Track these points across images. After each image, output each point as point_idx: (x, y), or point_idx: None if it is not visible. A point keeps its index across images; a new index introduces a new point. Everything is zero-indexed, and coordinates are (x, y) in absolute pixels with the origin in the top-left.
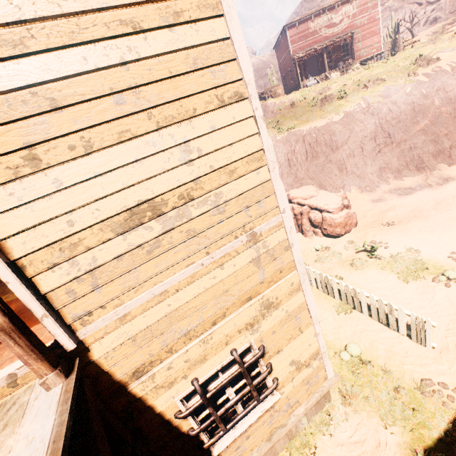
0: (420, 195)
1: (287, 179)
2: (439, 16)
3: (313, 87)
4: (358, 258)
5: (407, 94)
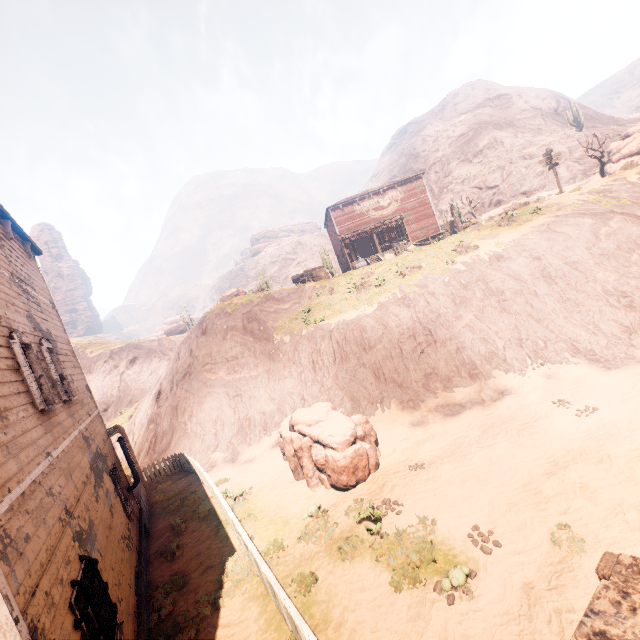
0: (468, 417)
1: (312, 389)
2: (502, 199)
3: (359, 269)
4: (355, 535)
5: (446, 284)
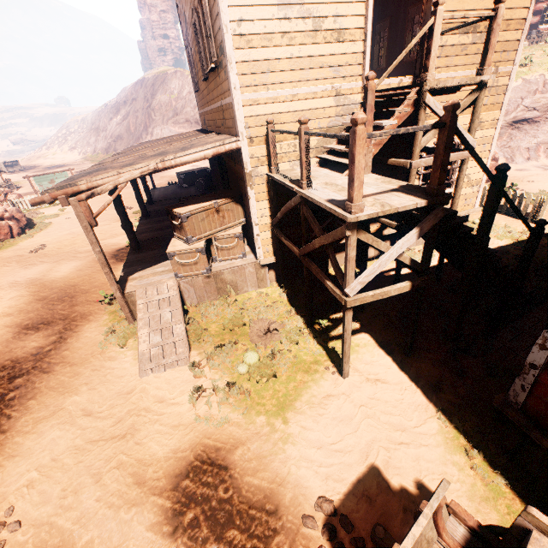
0: None
1: None
2: None
3: None
4: None
5: None
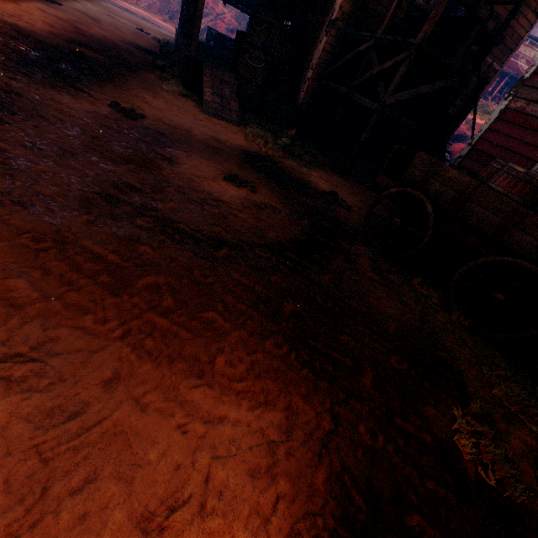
0: None
1: None
2: None
3: None
4: None
5: None
